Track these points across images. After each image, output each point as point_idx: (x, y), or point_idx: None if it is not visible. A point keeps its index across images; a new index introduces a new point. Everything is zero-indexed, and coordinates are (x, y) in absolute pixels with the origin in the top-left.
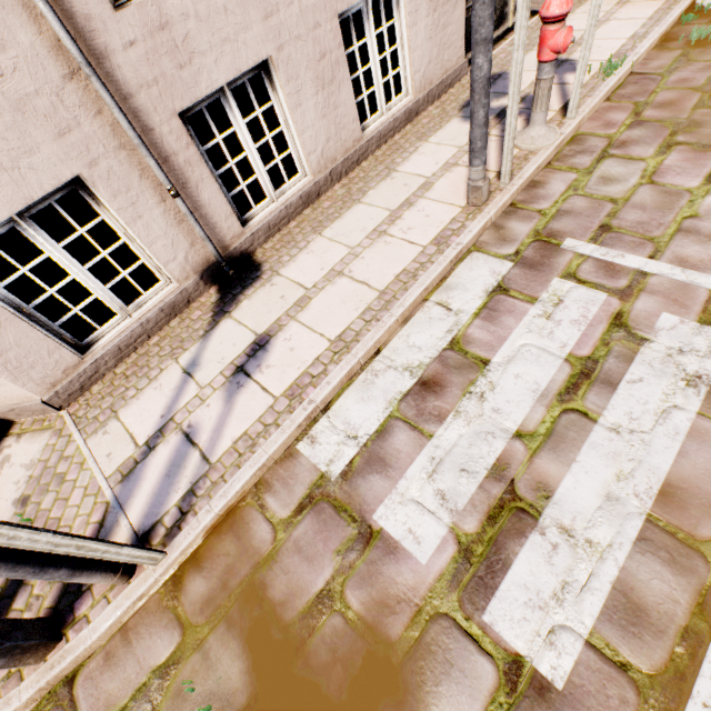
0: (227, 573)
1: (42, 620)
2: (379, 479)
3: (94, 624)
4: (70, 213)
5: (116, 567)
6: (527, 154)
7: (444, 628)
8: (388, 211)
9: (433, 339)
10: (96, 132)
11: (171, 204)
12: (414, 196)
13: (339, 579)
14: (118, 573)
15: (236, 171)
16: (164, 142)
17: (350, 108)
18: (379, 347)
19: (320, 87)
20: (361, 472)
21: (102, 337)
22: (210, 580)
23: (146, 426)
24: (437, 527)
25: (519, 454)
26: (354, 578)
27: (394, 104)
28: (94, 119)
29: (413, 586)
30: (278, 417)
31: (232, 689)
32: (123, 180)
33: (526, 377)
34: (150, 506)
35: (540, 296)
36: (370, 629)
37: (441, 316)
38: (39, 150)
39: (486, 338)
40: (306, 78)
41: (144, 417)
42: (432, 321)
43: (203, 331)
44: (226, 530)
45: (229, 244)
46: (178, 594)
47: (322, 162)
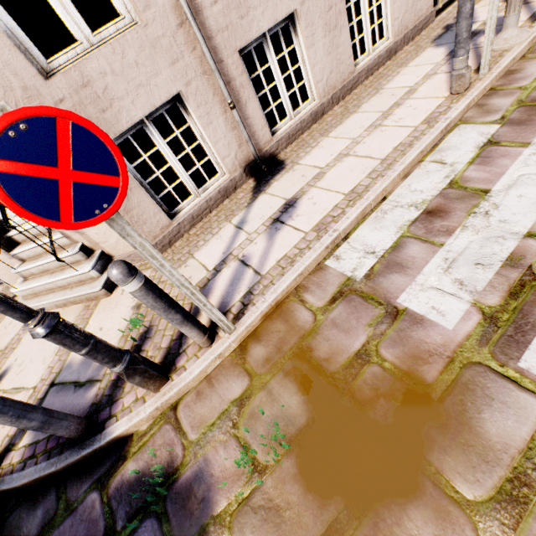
0: (280, 342)
1: (157, 365)
2: (398, 276)
3: (190, 370)
4: (153, 159)
5: (204, 330)
6: (501, 53)
7: (479, 372)
8: (380, 113)
9: (433, 184)
10: (191, 62)
11: (229, 115)
12: (401, 99)
13: (373, 342)
14: (205, 335)
15: (269, 95)
16: (229, 71)
17: (347, 48)
18: (384, 195)
19: (327, 31)
20: (382, 273)
21: (182, 209)
22: (267, 347)
23: (213, 259)
24: (458, 303)
25: (533, 248)
26: (387, 341)
27: (378, 47)
28: (191, 53)
29: (443, 344)
30: (309, 243)
31: (293, 414)
32: (204, 96)
33: (529, 195)
34: (221, 302)
35: (532, 140)
36: (406, 374)
37: (437, 168)
38: (161, 73)
39: (482, 176)
40: (318, 25)
41: (211, 255)
42: (429, 173)
43: (247, 203)
44: (276, 317)
45: (262, 148)
46: (244, 356)
47: (326, 89)
